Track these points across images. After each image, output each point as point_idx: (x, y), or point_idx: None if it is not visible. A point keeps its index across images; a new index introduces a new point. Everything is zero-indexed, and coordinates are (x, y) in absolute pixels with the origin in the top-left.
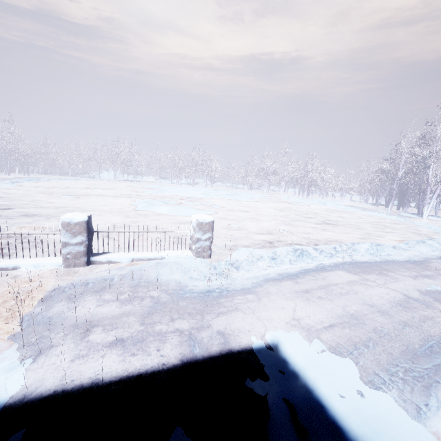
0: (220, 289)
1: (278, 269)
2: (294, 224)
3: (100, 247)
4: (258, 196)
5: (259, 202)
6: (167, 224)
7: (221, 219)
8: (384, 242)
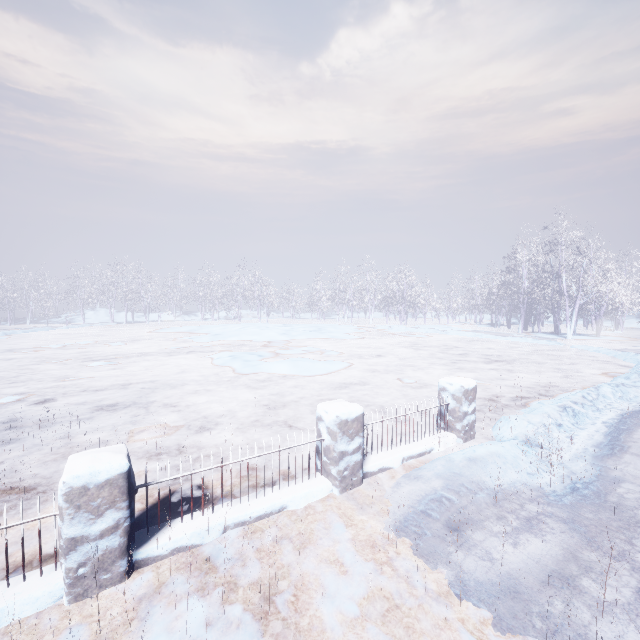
0: (578, 483)
1: (584, 440)
2: (462, 368)
3: (313, 446)
4: (352, 329)
5: (367, 339)
6: (325, 392)
7: (369, 372)
8: (592, 378)
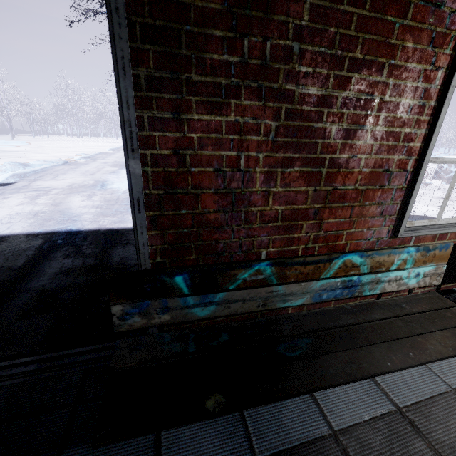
0: None
1: None
2: None
3: None
4: None
5: None
6: None
7: None
8: None
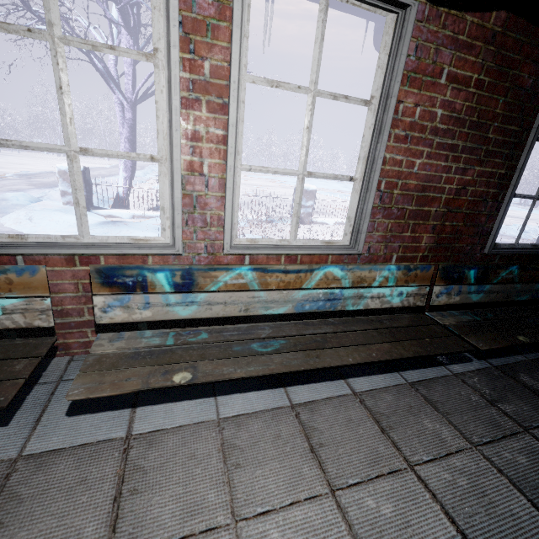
0: None
1: None
2: None
3: None
4: None
5: None
6: None
7: None
8: None
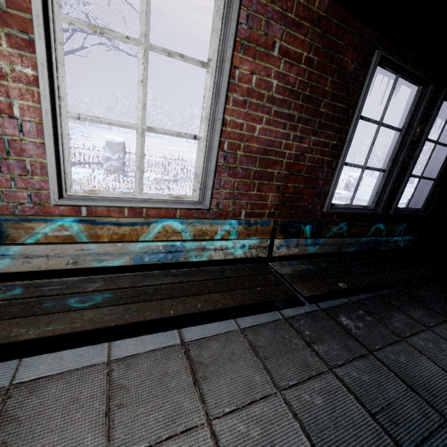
0: None
1: None
2: None
3: None
4: None
5: None
6: None
7: None
8: None
